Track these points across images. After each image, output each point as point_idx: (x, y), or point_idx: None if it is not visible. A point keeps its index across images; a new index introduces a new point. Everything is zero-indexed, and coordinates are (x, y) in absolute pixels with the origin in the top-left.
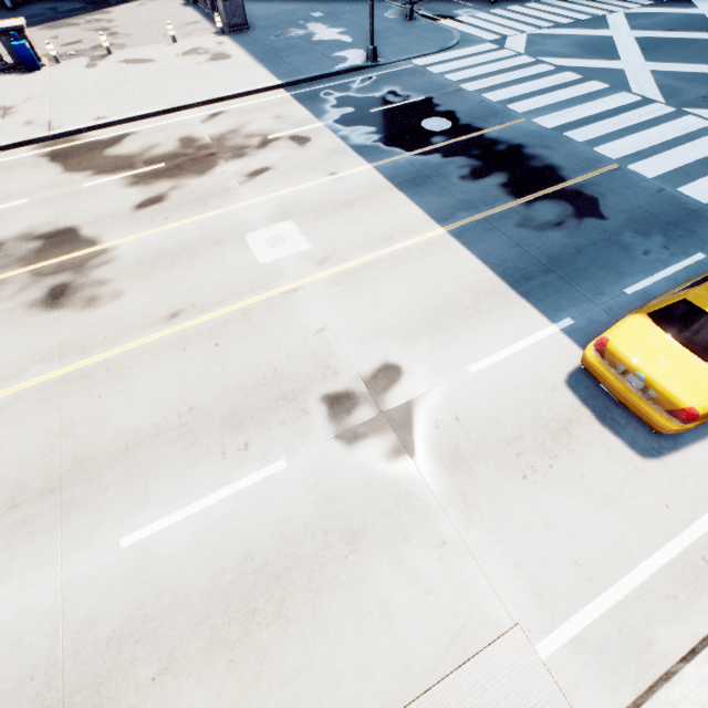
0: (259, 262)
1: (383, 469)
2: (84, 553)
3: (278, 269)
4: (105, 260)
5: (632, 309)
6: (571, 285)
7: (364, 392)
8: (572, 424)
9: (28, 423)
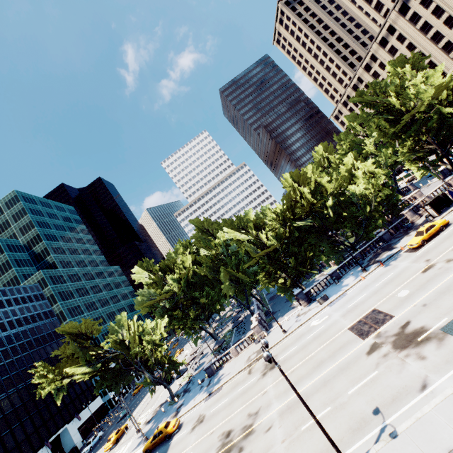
0: (193, 452)
1: (203, 413)
2: (231, 396)
3: (191, 450)
4: (218, 448)
5: (162, 447)
6: (162, 452)
7: (198, 423)
8: (185, 424)
9: (235, 407)
